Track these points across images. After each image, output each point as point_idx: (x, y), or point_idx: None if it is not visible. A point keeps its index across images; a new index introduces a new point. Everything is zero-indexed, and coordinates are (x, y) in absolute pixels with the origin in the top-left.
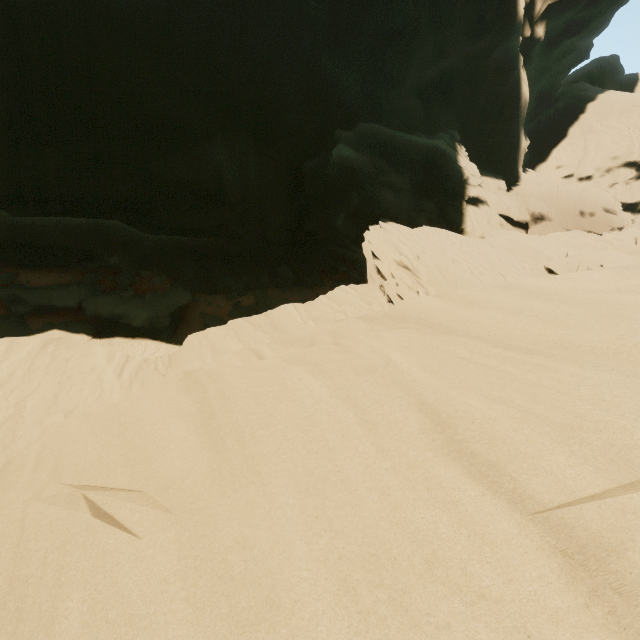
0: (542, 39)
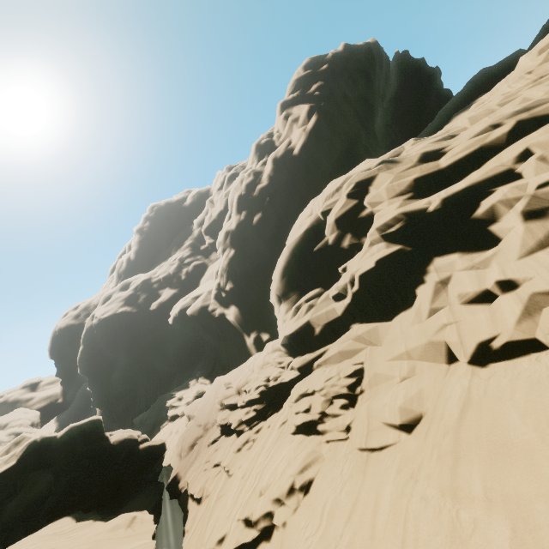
0: (232, 286)
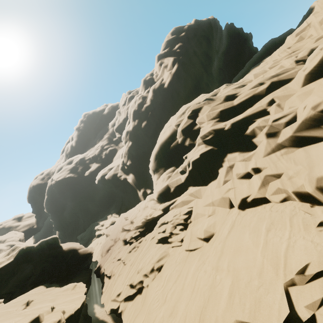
0: (130, 163)
